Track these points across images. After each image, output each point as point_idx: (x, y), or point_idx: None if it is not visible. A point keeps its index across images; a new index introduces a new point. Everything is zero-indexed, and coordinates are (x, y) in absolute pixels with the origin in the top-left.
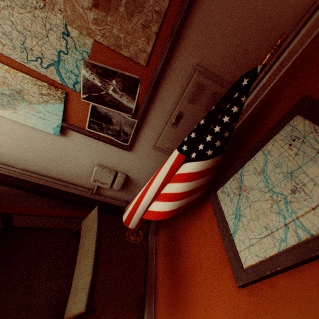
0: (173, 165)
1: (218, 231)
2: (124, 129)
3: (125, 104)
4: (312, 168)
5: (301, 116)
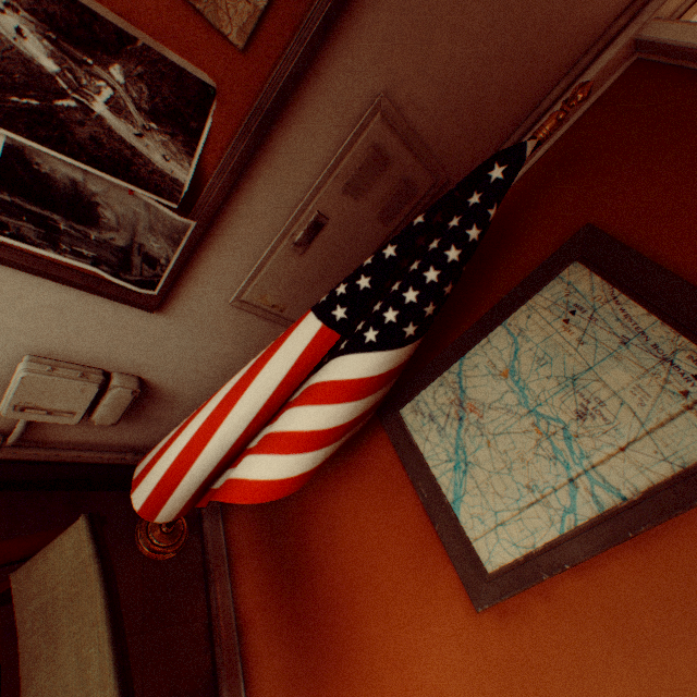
0: (306, 355)
1: (410, 496)
2: (146, 245)
3: (156, 165)
4: (615, 372)
5: (584, 265)
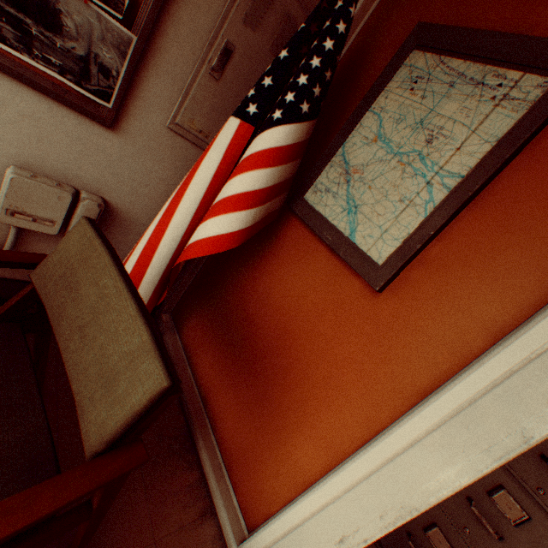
0: (230, 149)
1: (319, 250)
2: (100, 56)
3: None
4: (448, 106)
5: (419, 51)
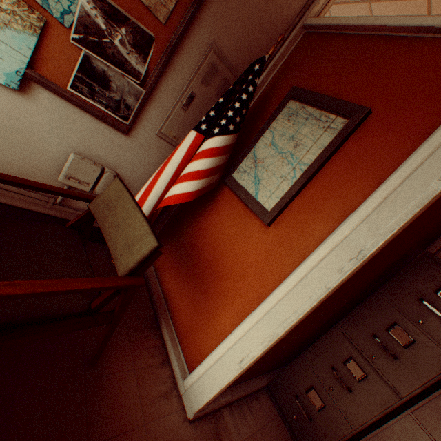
0: (191, 147)
1: (239, 205)
2: (126, 100)
3: (133, 66)
4: (304, 129)
5: (293, 100)
